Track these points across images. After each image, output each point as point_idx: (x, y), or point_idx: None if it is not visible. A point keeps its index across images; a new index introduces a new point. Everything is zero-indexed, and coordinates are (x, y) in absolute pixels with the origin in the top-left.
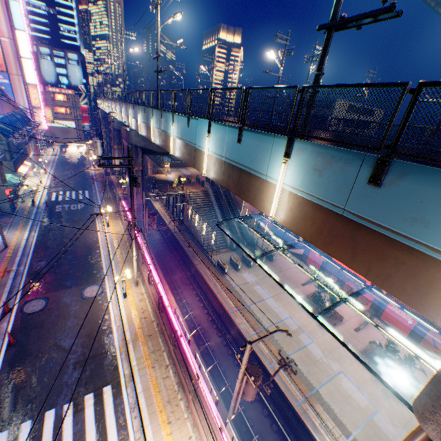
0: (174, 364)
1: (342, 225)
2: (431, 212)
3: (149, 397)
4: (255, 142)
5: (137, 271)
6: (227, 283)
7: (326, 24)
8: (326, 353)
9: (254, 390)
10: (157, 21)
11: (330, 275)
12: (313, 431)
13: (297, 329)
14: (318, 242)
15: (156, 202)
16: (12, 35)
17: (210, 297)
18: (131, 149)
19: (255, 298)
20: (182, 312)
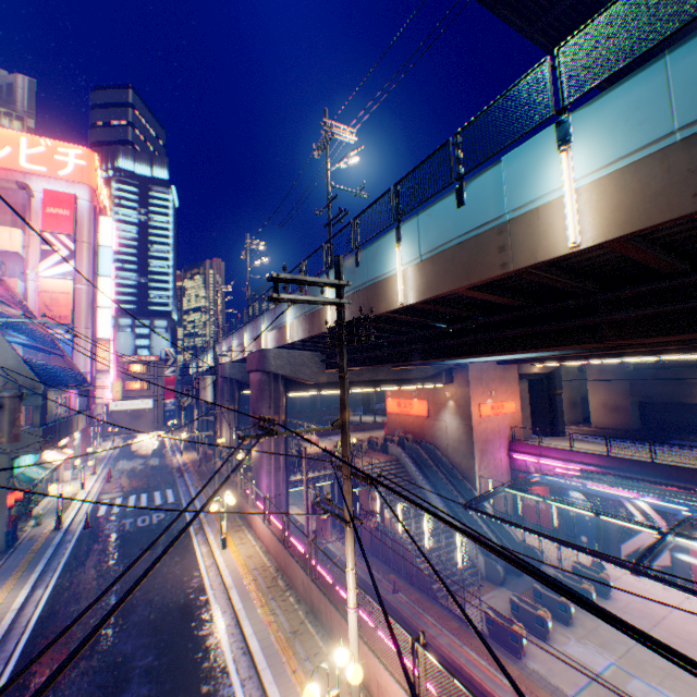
0: None
1: None
2: None
3: None
4: None
5: (357, 656)
6: (546, 685)
7: None
8: None
9: None
10: (326, 162)
11: None
12: None
13: None
14: None
15: (292, 507)
16: (93, 281)
17: None
18: (267, 381)
19: None
20: None
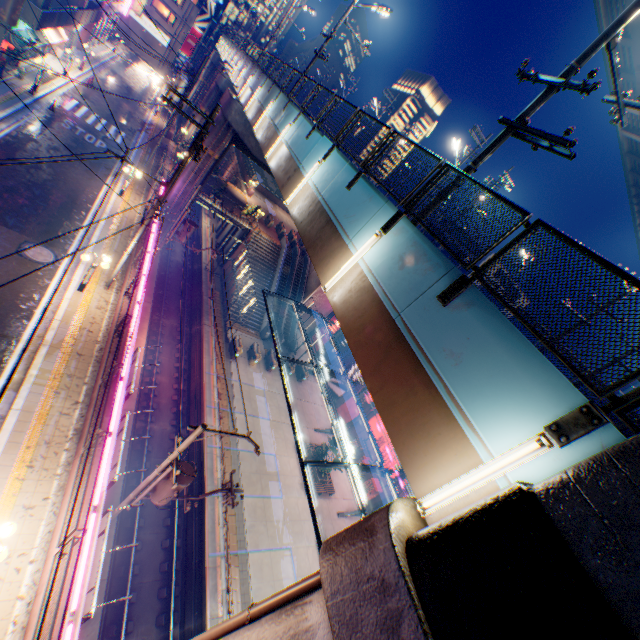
0: (89, 406)
1: (388, 331)
2: (469, 352)
3: (25, 423)
4: (364, 197)
5: (120, 270)
6: (228, 371)
7: (509, 120)
8: (288, 520)
9: (171, 493)
10: None
11: (353, 439)
12: (210, 595)
13: (273, 473)
14: (354, 339)
15: (207, 218)
16: None
17: (195, 373)
18: (222, 124)
19: (249, 409)
20: (145, 368)
